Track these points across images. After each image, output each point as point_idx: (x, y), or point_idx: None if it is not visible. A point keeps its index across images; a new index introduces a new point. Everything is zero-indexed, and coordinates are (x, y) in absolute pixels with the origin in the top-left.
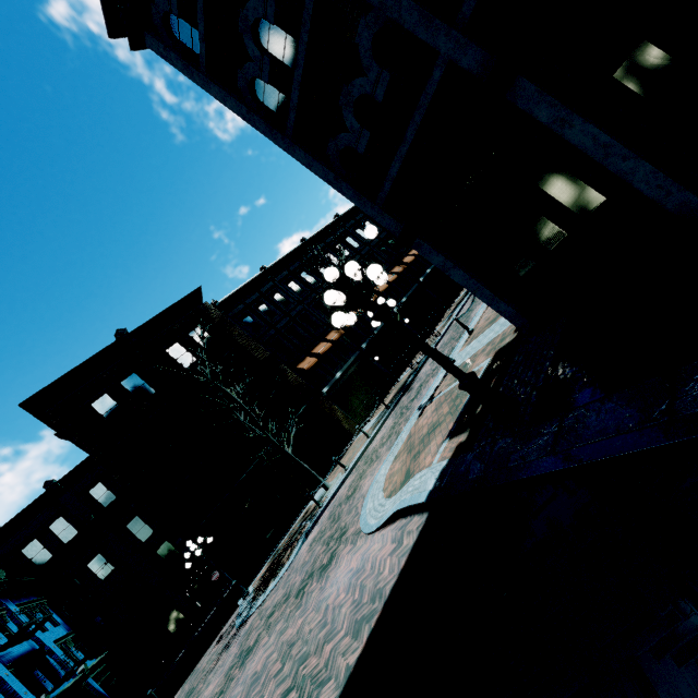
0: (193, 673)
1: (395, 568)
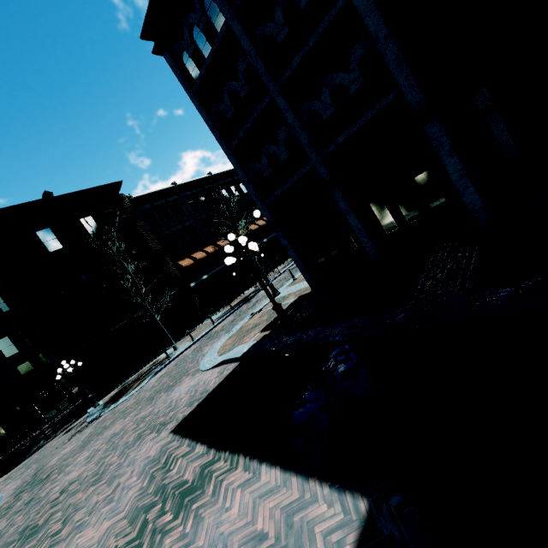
0: (41, 450)
1: (217, 382)
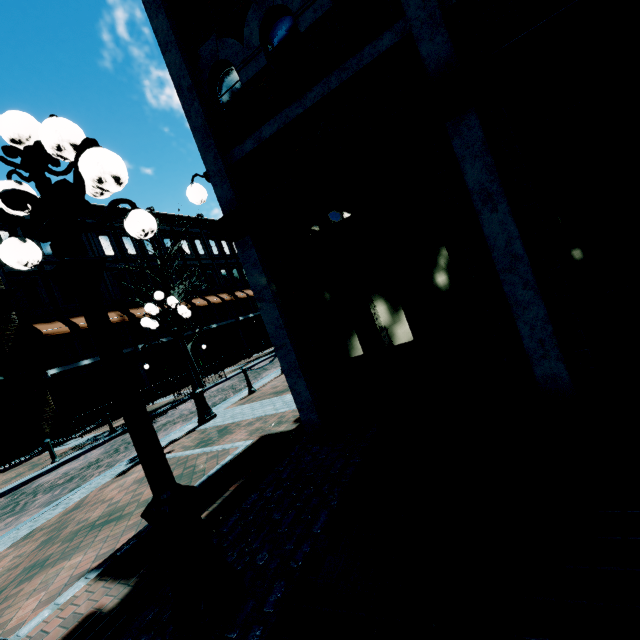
0: None
1: None
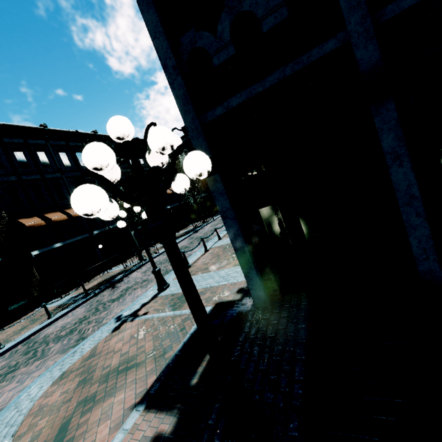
0: None
1: None
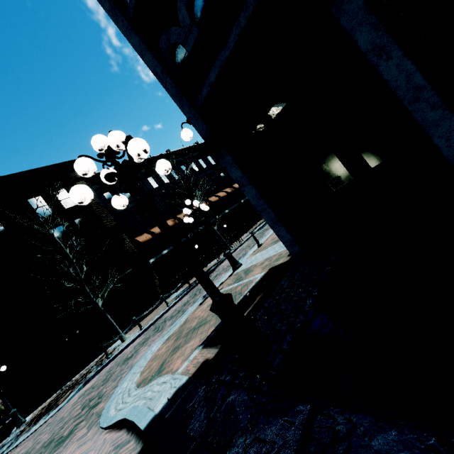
0: None
1: None
